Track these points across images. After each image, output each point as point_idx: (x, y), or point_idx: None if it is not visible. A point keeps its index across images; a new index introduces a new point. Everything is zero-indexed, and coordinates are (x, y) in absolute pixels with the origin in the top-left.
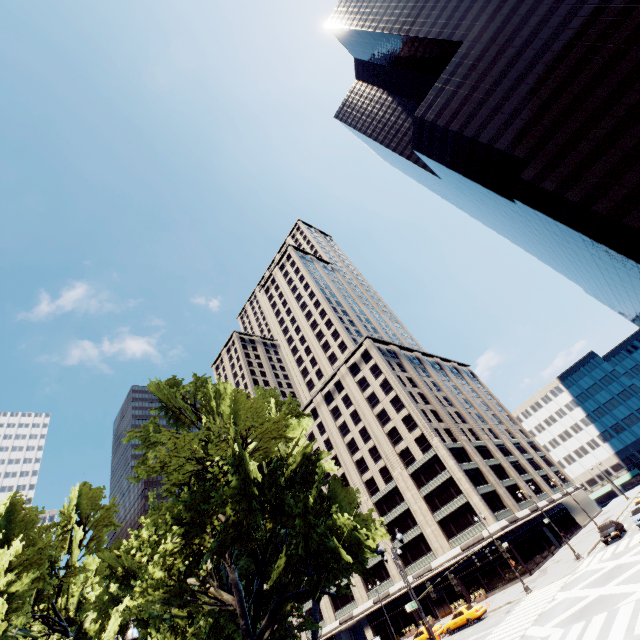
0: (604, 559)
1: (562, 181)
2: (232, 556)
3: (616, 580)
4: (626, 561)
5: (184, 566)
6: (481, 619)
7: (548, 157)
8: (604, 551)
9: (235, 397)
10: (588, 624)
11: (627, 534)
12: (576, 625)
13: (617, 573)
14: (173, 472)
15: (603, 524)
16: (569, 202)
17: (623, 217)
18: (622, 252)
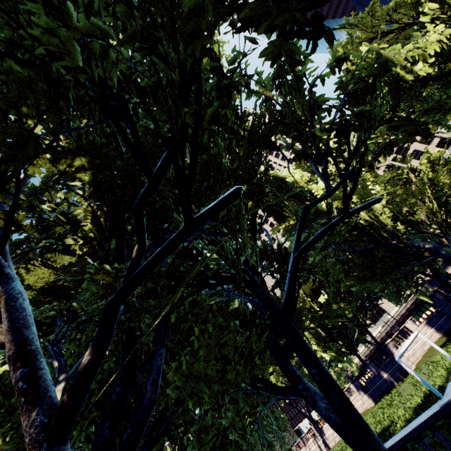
0: None
1: None
2: None
3: None
4: None
5: None
6: None
7: None
8: None
9: None
10: None
11: None
12: None
13: None
14: None
15: None
16: None
17: None
18: None
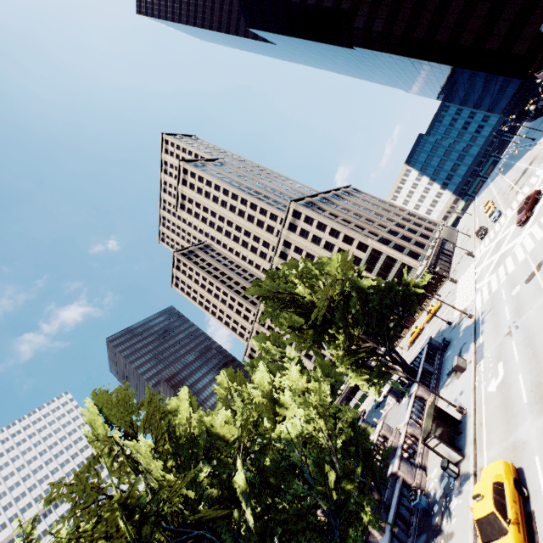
0: (487, 245)
1: (386, 20)
2: (360, 329)
3: (503, 246)
4: (501, 237)
5: (347, 343)
6: (440, 307)
7: (369, 2)
8: (483, 242)
9: (339, 258)
10: (505, 264)
11: (489, 229)
12: (499, 268)
13: (501, 244)
14: (321, 310)
15: (476, 231)
16: (396, 37)
17: (435, 36)
18: (440, 62)
